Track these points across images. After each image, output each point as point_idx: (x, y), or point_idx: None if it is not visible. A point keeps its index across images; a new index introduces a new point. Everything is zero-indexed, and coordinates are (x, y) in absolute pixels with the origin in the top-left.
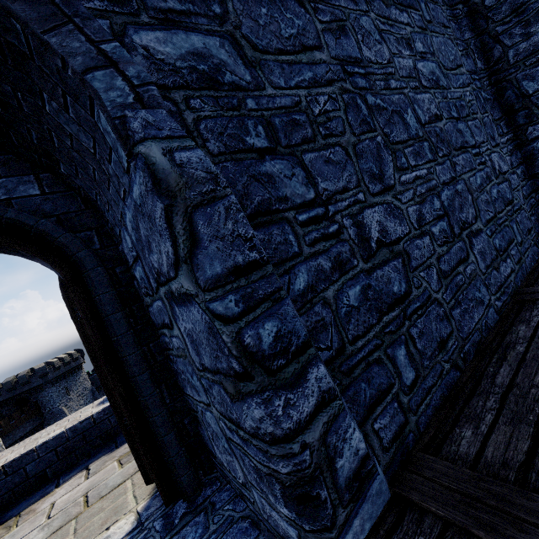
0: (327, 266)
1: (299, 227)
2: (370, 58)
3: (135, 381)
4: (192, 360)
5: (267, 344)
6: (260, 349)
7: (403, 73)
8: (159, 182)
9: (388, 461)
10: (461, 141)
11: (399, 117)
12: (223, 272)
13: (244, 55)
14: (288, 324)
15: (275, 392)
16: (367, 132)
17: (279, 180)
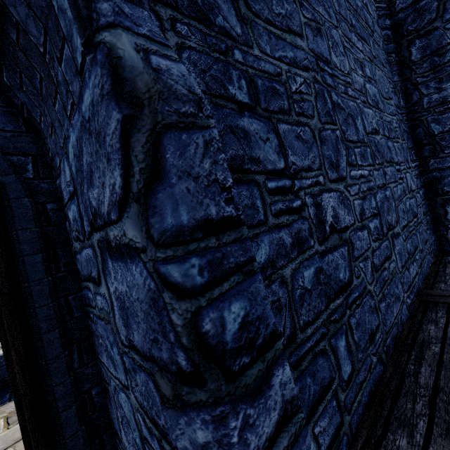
0: (288, 241)
1: (267, 194)
2: (336, 63)
3: (39, 340)
4: (116, 329)
5: (231, 334)
6: (222, 340)
7: (357, 87)
8: (122, 82)
9: None
10: (389, 156)
11: (352, 120)
12: (190, 223)
13: (238, 8)
14: (257, 307)
15: (233, 407)
16: (330, 123)
17: (254, 140)
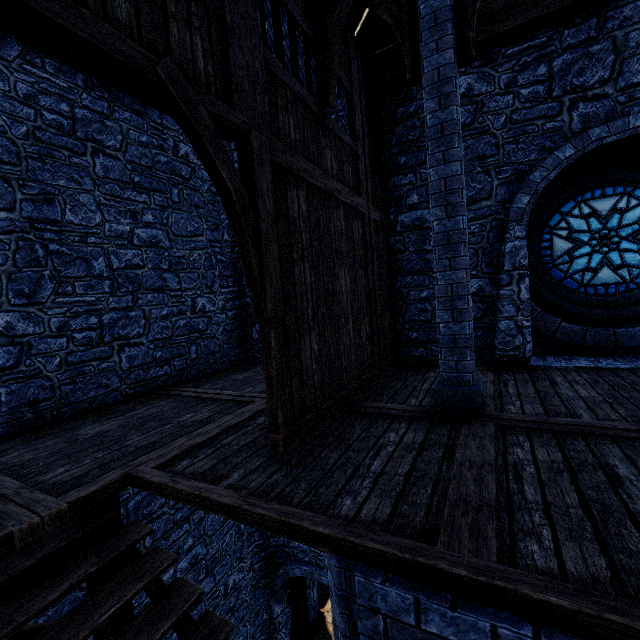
0: None
1: None
2: (73, 221)
3: None
4: None
5: None
6: None
7: (112, 234)
8: None
9: None
10: (160, 284)
11: (85, 261)
12: None
13: None
14: None
15: None
16: (34, 267)
17: None
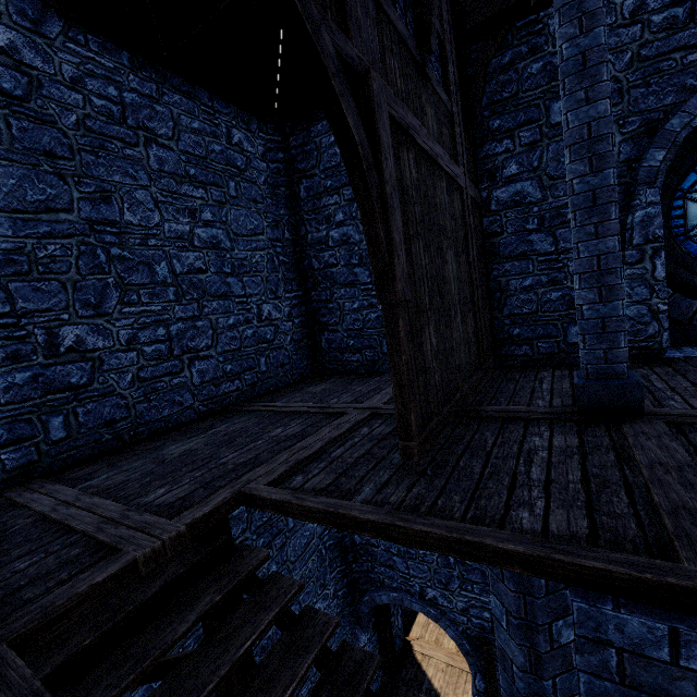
0: (0, 356)
1: None
2: (132, 221)
3: None
4: None
5: None
6: None
7: (172, 235)
8: None
9: (6, 478)
10: (224, 290)
11: (147, 267)
12: None
13: None
14: None
15: None
16: (98, 274)
17: None
